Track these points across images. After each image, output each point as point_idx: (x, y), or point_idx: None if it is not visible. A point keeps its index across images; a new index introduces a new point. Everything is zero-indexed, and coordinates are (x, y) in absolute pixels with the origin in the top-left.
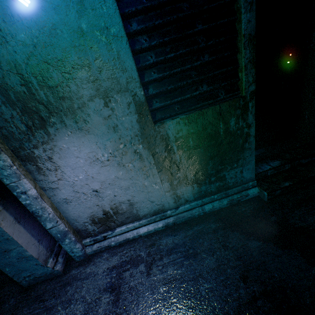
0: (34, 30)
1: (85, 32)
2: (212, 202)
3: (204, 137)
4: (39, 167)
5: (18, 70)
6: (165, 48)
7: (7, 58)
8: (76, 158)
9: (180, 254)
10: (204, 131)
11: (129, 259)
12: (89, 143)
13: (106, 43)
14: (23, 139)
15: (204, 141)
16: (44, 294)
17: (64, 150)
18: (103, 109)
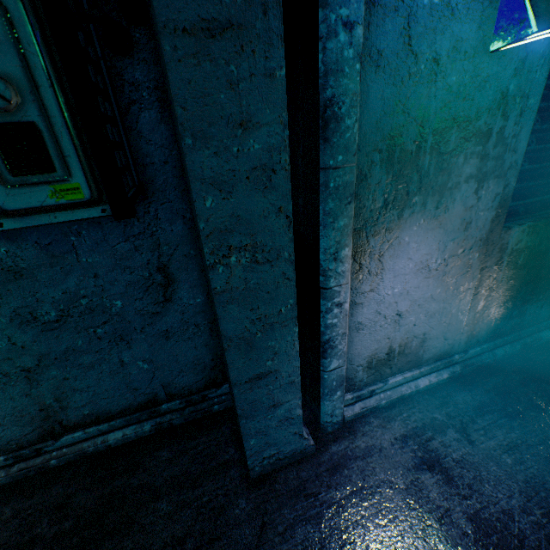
0: (467, 76)
1: (507, 95)
2: (502, 345)
3: (534, 254)
4: (360, 266)
5: (423, 121)
6: (545, 135)
7: (422, 101)
8: (406, 260)
9: (498, 414)
10: (538, 247)
11: (421, 424)
12: (431, 241)
13: (517, 114)
14: (370, 219)
15: (532, 259)
16: (304, 486)
17: (402, 245)
18: (470, 196)
